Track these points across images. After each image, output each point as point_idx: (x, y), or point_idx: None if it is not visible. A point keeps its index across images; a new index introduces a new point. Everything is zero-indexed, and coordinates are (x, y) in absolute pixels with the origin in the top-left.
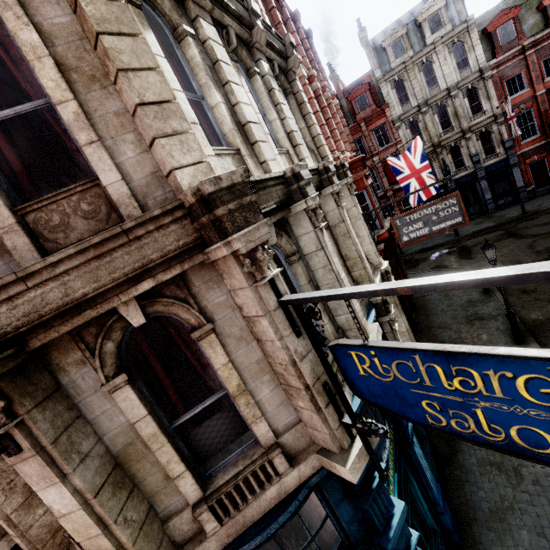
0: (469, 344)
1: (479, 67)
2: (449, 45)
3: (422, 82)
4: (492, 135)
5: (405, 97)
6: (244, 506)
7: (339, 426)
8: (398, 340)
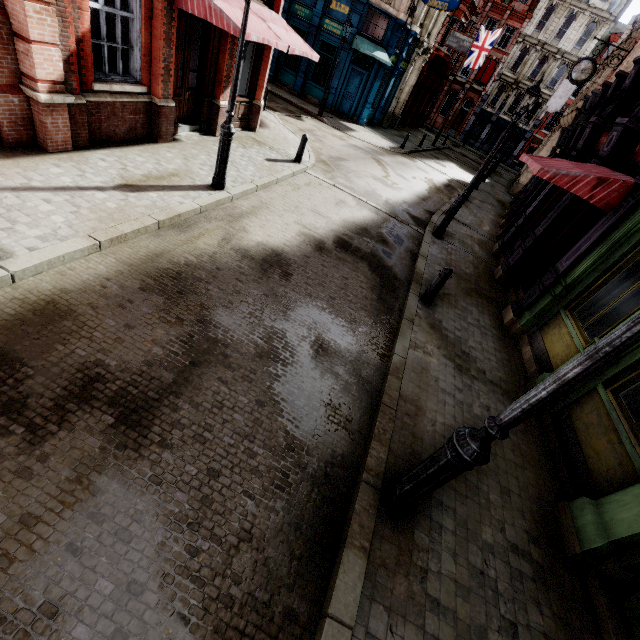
0: (418, 137)
1: (582, 56)
2: (592, 19)
3: (558, 27)
4: (539, 110)
5: (543, 26)
6: (382, 2)
7: (408, 8)
8: (412, 65)
